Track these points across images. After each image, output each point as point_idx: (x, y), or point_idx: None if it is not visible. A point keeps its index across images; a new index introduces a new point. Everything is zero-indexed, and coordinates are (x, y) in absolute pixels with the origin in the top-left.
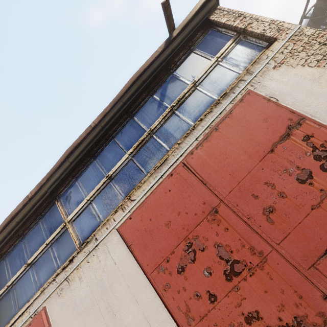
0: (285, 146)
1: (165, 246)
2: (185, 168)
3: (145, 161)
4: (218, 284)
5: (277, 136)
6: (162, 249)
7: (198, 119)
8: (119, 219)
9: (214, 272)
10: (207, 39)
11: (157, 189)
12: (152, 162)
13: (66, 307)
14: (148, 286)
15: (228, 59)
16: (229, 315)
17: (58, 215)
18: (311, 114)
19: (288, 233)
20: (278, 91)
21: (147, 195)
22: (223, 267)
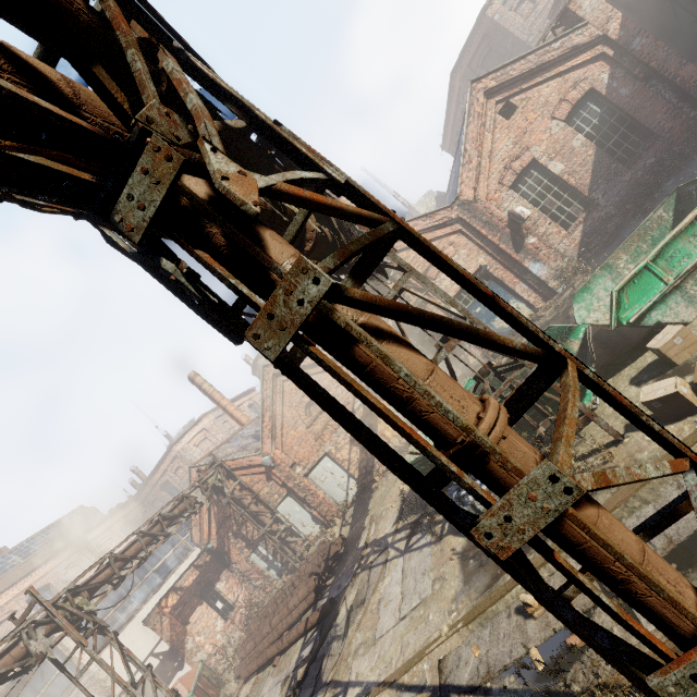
0: None
1: None
2: None
3: None
4: None
5: None
6: None
7: (63, 696)
8: None
9: None
10: (57, 648)
11: None
12: None
13: None
14: None
15: (70, 667)
16: None
17: None
18: None
19: None
20: None
21: None
22: None
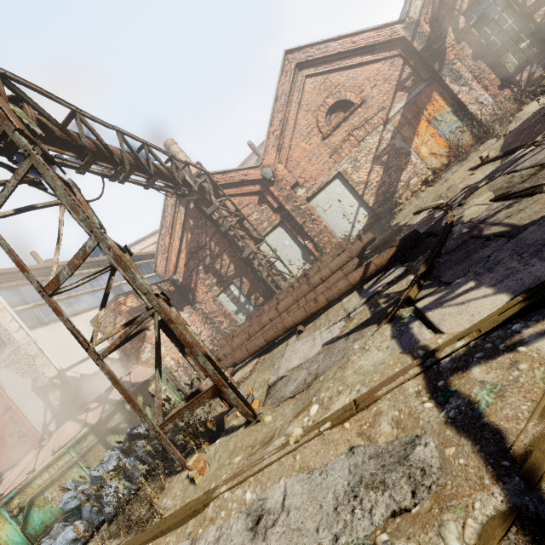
0: (5, 418)
1: None
2: None
3: None
4: None
5: (1, 411)
6: None
7: None
8: None
9: None
10: None
11: None
12: None
13: None
14: None
15: None
16: None
17: None
18: (18, 403)
19: (4, 454)
20: (6, 384)
21: None
22: None
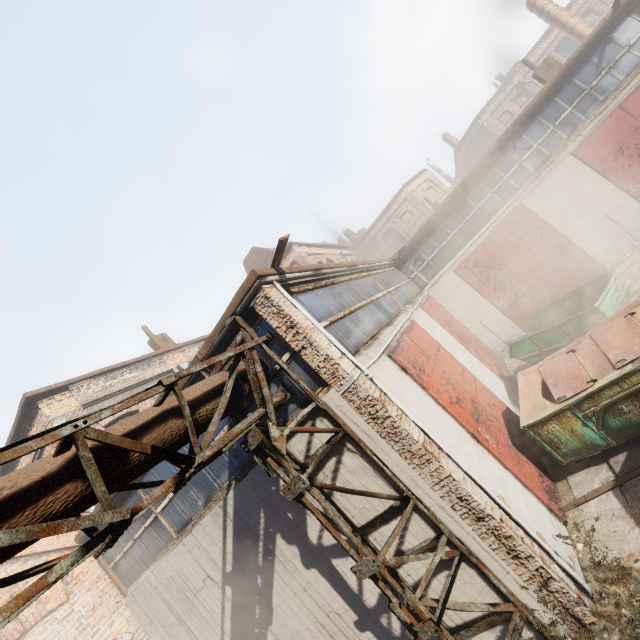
0: None
1: (605, 153)
2: (620, 110)
3: (586, 111)
4: (634, 160)
5: None
6: (603, 155)
7: (629, 76)
8: (571, 148)
9: (632, 156)
10: None
11: (600, 125)
12: (591, 111)
13: (538, 198)
14: (594, 173)
15: None
16: (637, 169)
17: (511, 160)
18: None
19: None
20: None
21: (592, 131)
22: (638, 153)
